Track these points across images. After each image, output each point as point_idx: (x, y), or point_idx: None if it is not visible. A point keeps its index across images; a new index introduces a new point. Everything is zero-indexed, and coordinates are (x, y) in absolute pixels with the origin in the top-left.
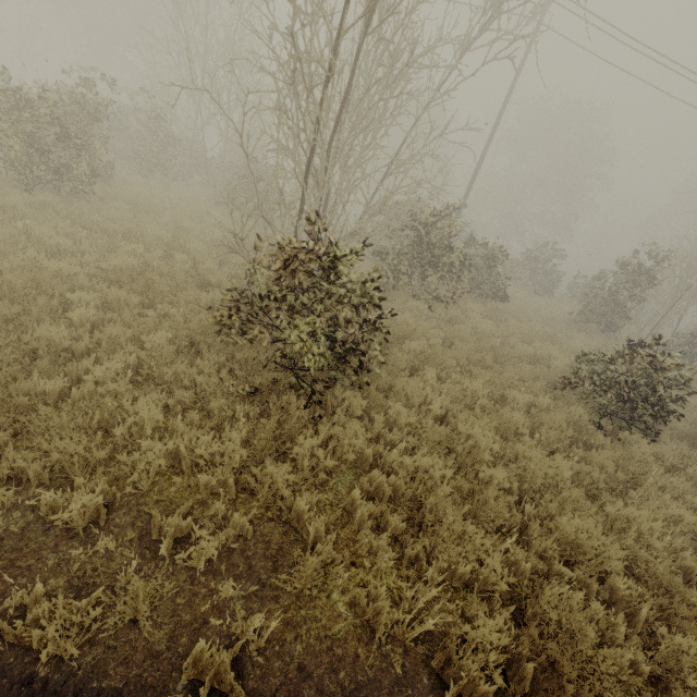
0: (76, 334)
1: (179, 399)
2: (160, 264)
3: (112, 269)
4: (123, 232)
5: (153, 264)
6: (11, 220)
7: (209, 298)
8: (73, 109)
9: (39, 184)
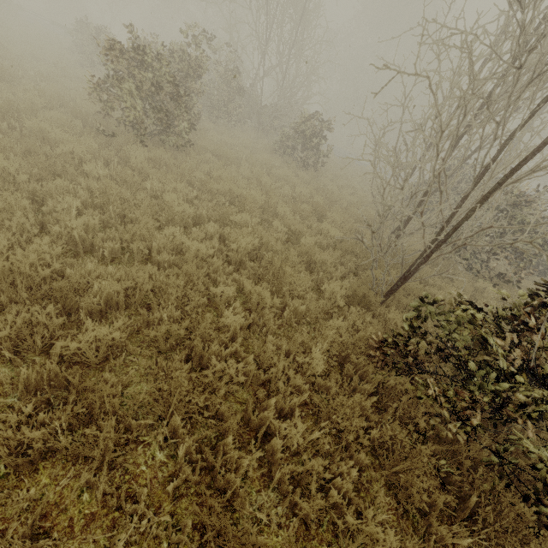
0: (234, 348)
1: (359, 463)
2: (273, 240)
3: (232, 243)
4: (223, 192)
5: (265, 239)
6: (142, 182)
7: (328, 289)
8: (183, 67)
9: (145, 133)
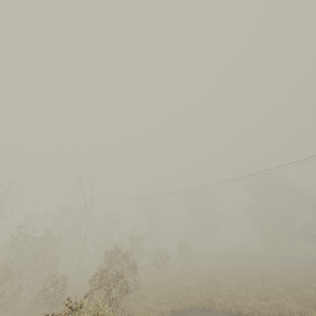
0: None
1: None
2: None
3: None
4: None
5: None
6: None
7: None
8: None
9: None
